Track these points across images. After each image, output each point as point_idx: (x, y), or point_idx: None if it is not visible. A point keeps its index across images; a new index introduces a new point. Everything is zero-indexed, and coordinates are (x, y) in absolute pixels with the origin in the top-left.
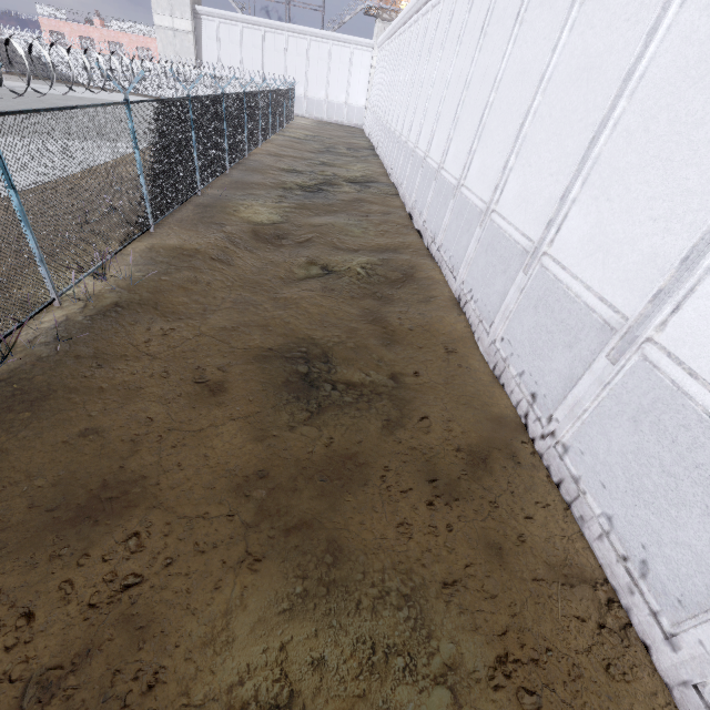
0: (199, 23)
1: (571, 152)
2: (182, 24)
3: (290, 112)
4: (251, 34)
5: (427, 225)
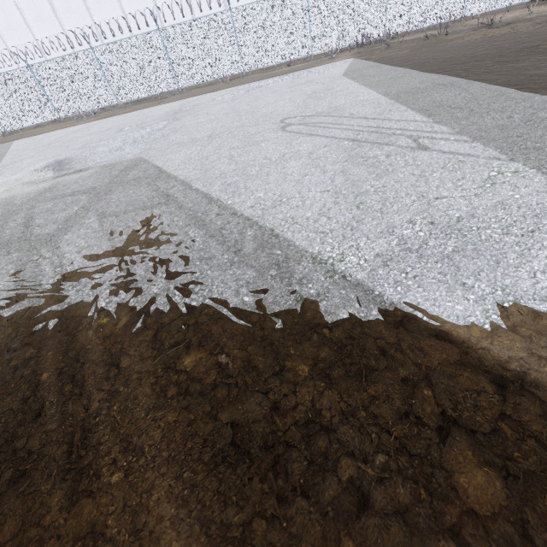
0: None
1: None
2: None
3: None
4: None
5: None
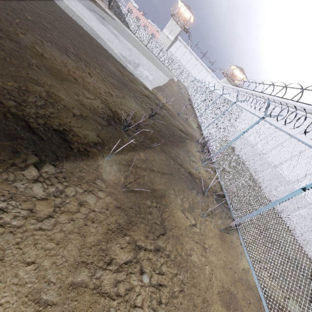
0: (175, 40)
1: (308, 169)
2: (171, 37)
3: (189, 86)
4: (188, 54)
5: (243, 155)
